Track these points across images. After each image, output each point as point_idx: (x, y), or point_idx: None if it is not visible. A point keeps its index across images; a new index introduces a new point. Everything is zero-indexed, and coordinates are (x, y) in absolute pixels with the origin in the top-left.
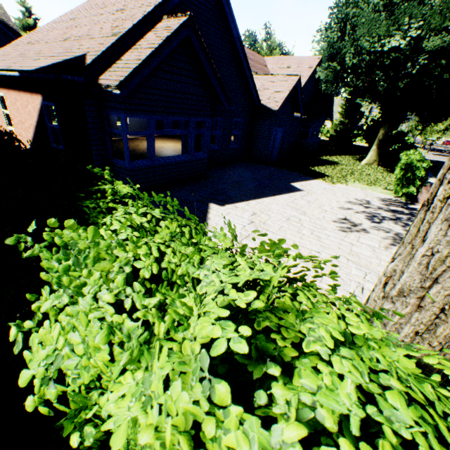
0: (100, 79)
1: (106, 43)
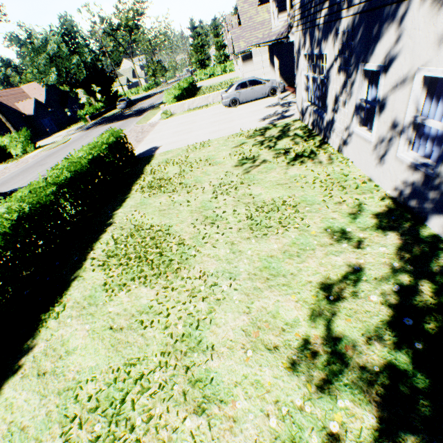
0: None
1: None
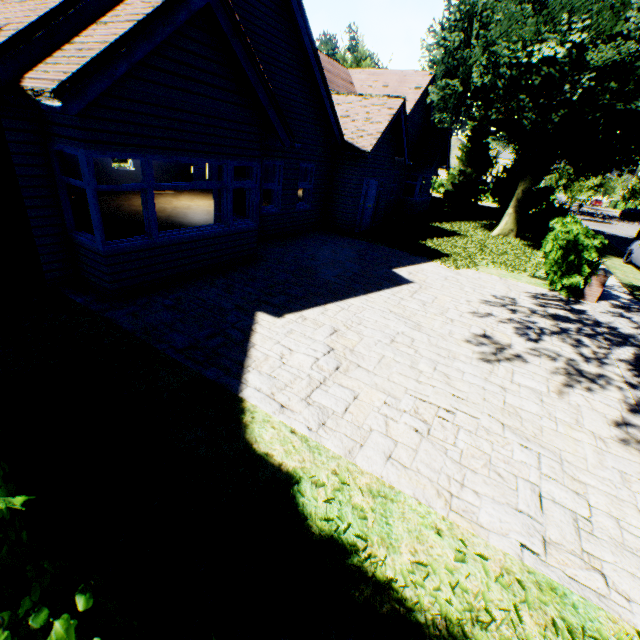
0: (25, 77)
1: (42, 8)
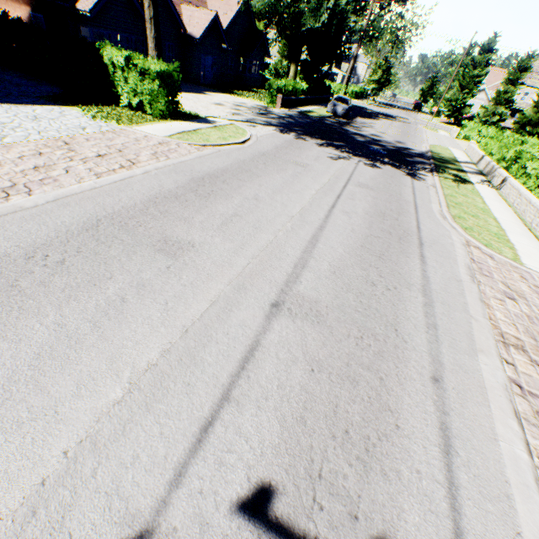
0: (77, 6)
1: None
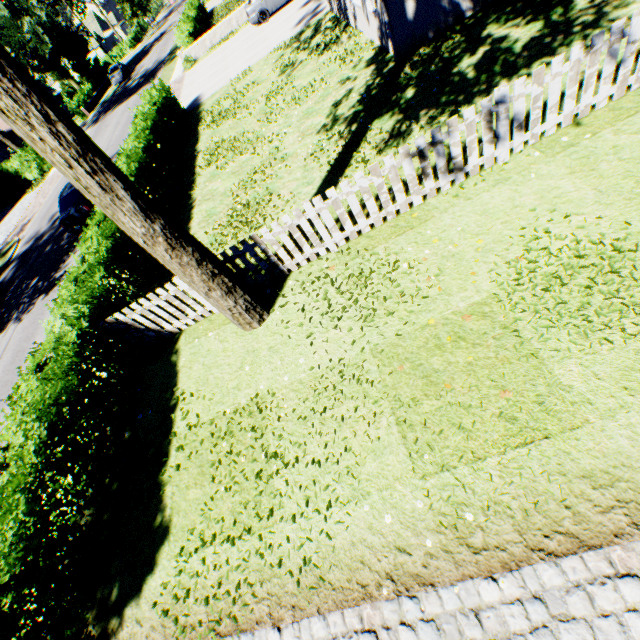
0: None
1: None
